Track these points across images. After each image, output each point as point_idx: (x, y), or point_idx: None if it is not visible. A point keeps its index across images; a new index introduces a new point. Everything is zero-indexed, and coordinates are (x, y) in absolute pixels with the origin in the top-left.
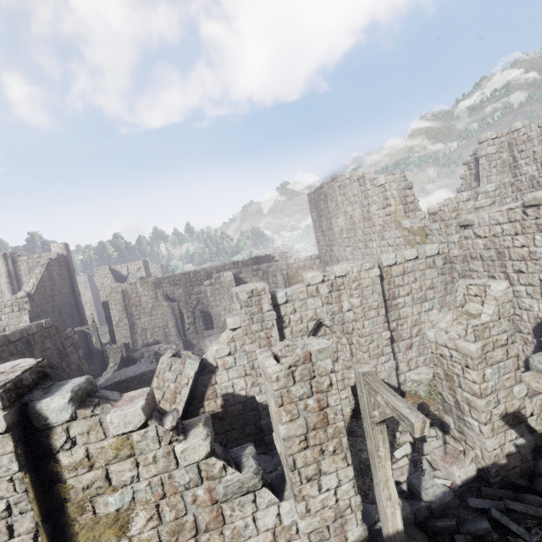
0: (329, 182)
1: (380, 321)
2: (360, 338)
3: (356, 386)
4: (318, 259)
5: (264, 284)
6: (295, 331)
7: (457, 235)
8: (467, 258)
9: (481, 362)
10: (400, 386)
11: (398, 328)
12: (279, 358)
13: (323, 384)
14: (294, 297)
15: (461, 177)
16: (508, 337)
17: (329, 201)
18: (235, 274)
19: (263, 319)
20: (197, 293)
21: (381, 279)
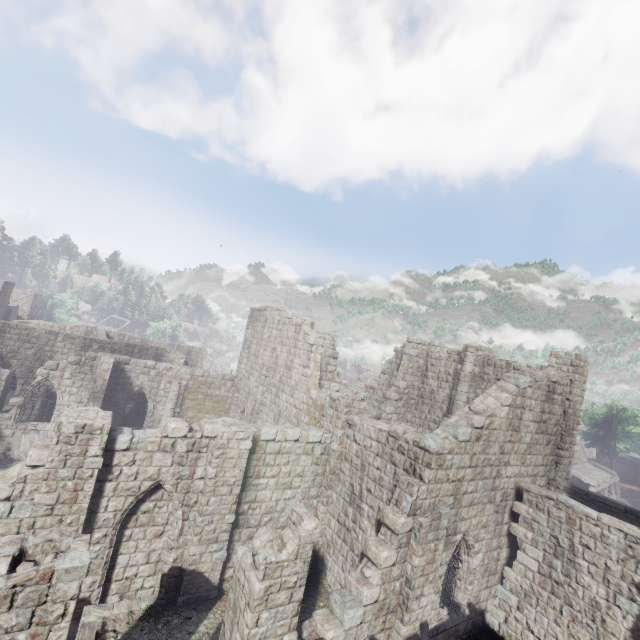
0: (274, 309)
1: (230, 501)
2: (198, 515)
3: (168, 575)
4: (231, 381)
5: (107, 420)
6: (122, 488)
7: (342, 430)
8: (342, 456)
9: (261, 604)
10: (224, 583)
11: (249, 511)
12: (25, 558)
13: (51, 614)
14: (140, 446)
15: (389, 361)
16: (298, 579)
17: (266, 328)
18: (118, 363)
19: (82, 465)
20: (50, 368)
21: (252, 453)
